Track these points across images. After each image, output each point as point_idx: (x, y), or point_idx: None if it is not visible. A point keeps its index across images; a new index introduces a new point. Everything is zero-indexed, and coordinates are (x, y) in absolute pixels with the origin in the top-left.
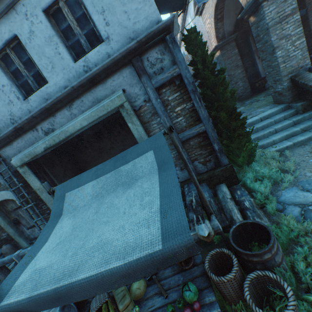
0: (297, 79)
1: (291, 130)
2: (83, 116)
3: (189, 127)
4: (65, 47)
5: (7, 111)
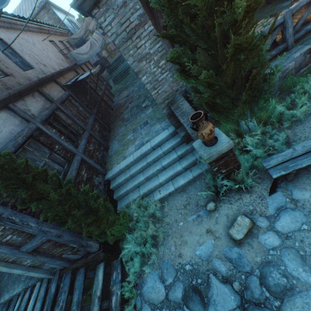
0: (173, 110)
1: (175, 169)
2: None
3: (30, 239)
4: None
5: None
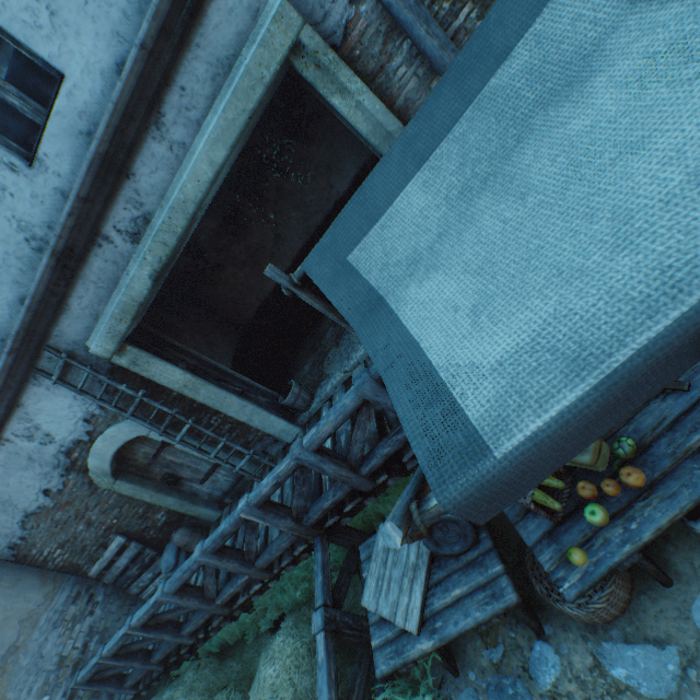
0: None
1: None
2: (207, 135)
3: None
4: None
5: (6, 222)
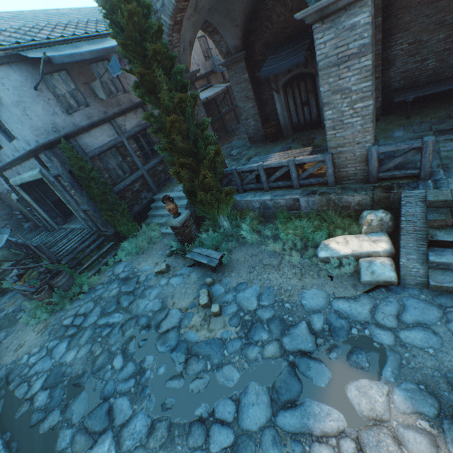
0: None
1: None
2: (29, 175)
3: (84, 204)
4: (1, 132)
5: None
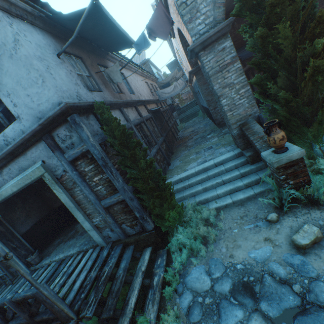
0: (243, 129)
1: (236, 184)
2: (12, 183)
3: (110, 195)
4: None
5: None
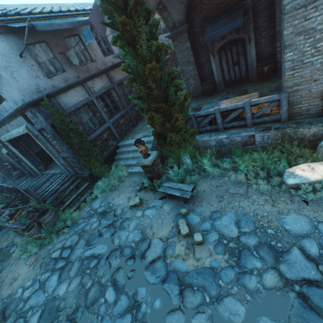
0: None
1: None
2: (16, 131)
3: (64, 152)
4: None
5: None
